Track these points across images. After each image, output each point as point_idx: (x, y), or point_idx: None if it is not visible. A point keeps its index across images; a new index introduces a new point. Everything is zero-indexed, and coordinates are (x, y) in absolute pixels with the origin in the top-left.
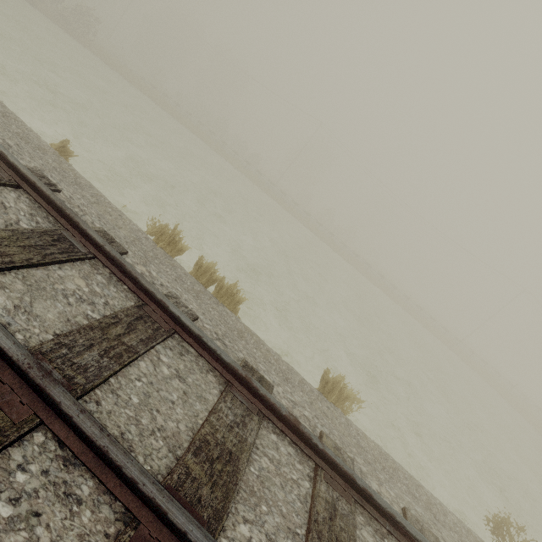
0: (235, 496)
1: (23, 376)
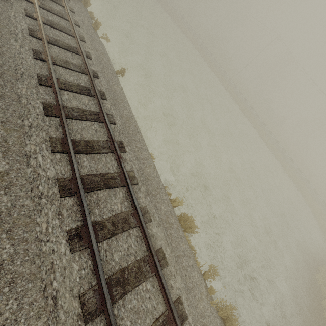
0: None
1: None
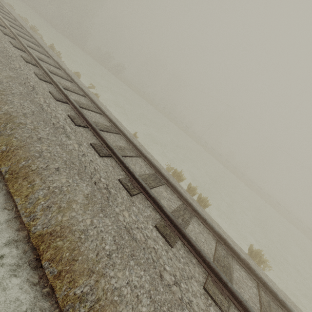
0: (233, 281)
1: (172, 223)
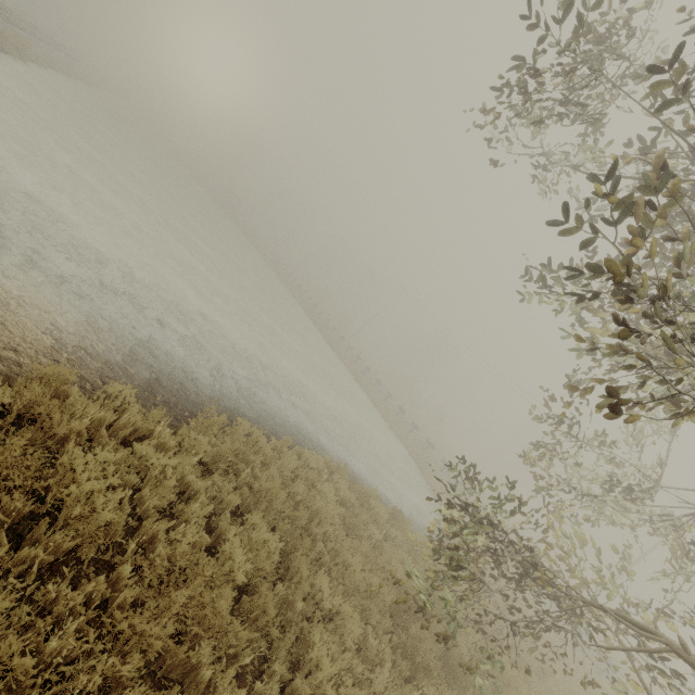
0: None
1: None
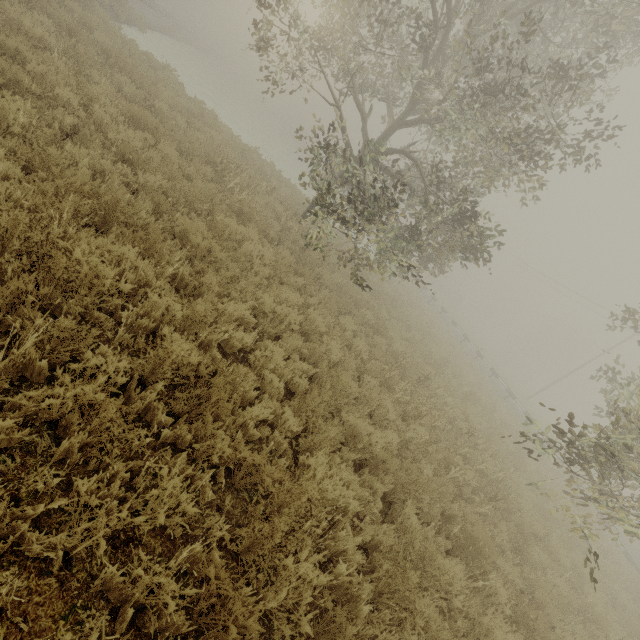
0: None
1: None
